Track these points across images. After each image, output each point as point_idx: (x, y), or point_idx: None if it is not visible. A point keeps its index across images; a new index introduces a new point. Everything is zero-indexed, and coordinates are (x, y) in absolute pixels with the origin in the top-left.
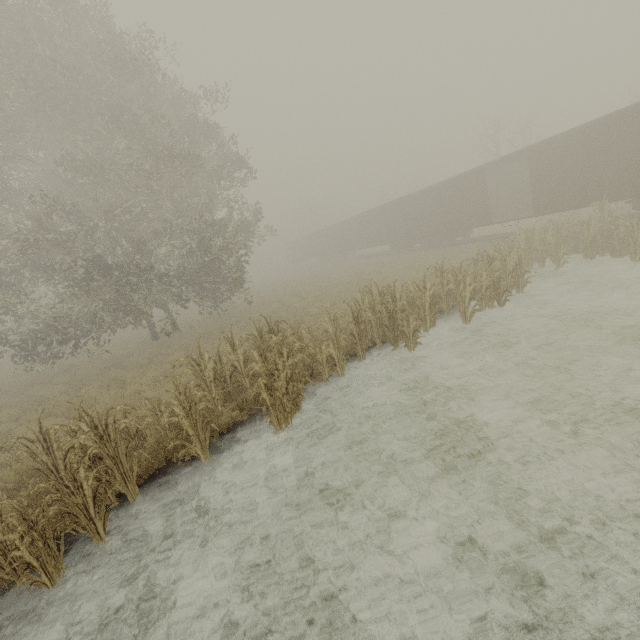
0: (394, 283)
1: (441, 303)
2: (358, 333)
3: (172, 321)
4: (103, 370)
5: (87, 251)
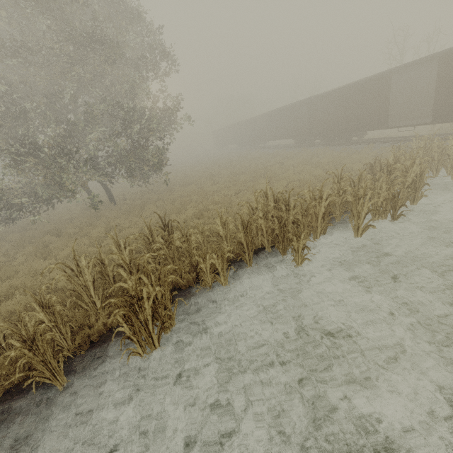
0: (289, 192)
1: (334, 207)
2: (247, 241)
3: (108, 193)
4: (45, 233)
5: (24, 131)
